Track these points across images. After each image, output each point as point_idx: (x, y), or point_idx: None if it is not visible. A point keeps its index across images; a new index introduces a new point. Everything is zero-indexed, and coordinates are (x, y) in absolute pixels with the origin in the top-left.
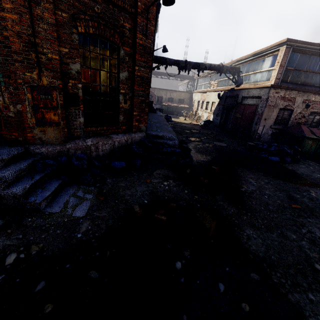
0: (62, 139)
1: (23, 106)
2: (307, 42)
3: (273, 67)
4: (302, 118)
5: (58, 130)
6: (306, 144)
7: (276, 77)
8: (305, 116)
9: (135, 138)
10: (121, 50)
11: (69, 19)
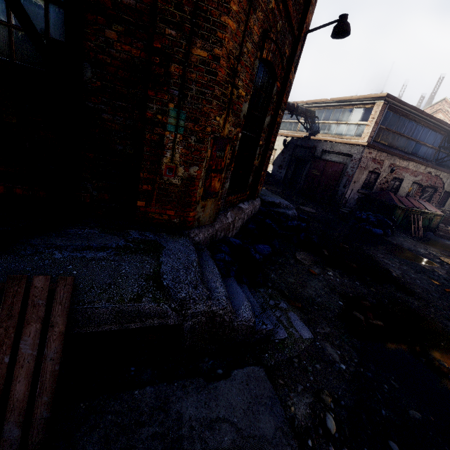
0: (213, 217)
1: (200, 169)
2: (402, 102)
3: (365, 122)
4: (386, 183)
5: (214, 204)
6: (396, 213)
7: (369, 135)
8: (388, 181)
9: (256, 208)
10: (275, 86)
11: (260, 37)
